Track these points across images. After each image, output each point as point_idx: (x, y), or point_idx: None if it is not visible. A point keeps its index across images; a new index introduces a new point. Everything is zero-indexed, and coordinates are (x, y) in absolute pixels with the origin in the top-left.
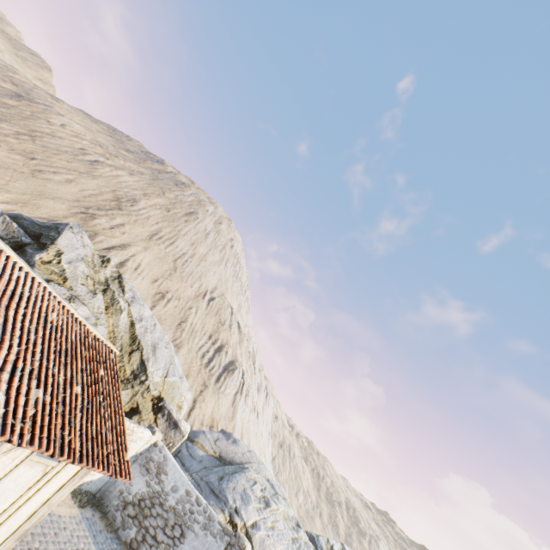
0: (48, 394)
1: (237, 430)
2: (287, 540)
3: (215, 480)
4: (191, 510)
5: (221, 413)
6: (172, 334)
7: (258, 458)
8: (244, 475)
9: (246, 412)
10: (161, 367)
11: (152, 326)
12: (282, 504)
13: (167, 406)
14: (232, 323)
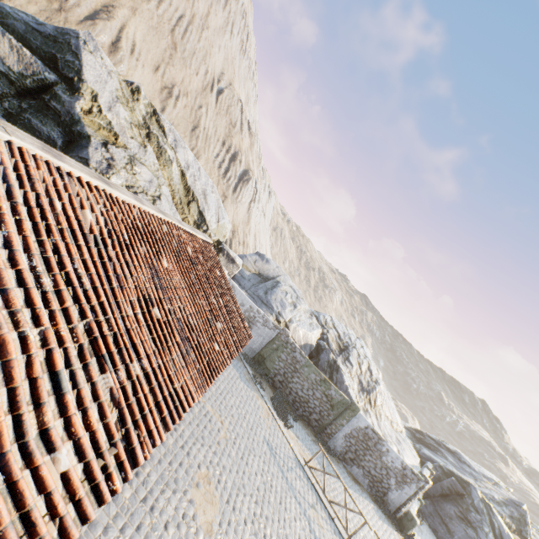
0: (221, 322)
1: (252, 232)
2: (307, 326)
3: (262, 295)
4: (254, 316)
5: (239, 220)
6: (188, 143)
7: (283, 271)
8: (279, 289)
9: (257, 217)
10: (213, 214)
11: (197, 171)
12: (303, 305)
13: (225, 249)
14: (243, 124)
